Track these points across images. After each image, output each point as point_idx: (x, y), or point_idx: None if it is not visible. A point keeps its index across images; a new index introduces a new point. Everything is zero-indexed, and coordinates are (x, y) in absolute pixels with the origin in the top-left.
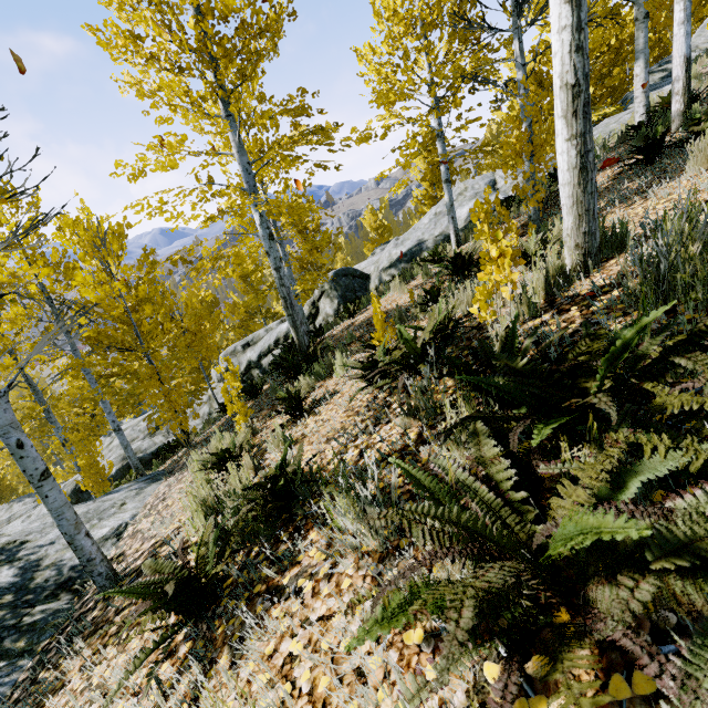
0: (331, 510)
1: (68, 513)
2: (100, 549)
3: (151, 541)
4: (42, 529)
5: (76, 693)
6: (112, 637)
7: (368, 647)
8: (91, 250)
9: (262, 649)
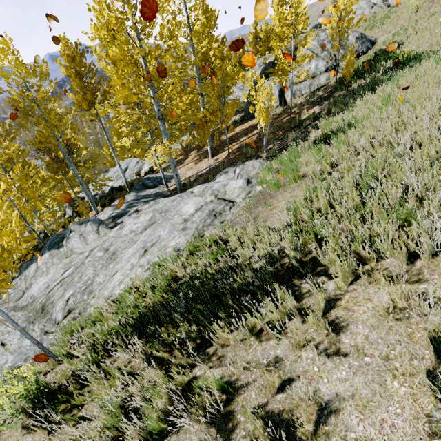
0: None
1: None
2: None
3: None
4: None
5: None
6: None
7: None
8: None
9: None
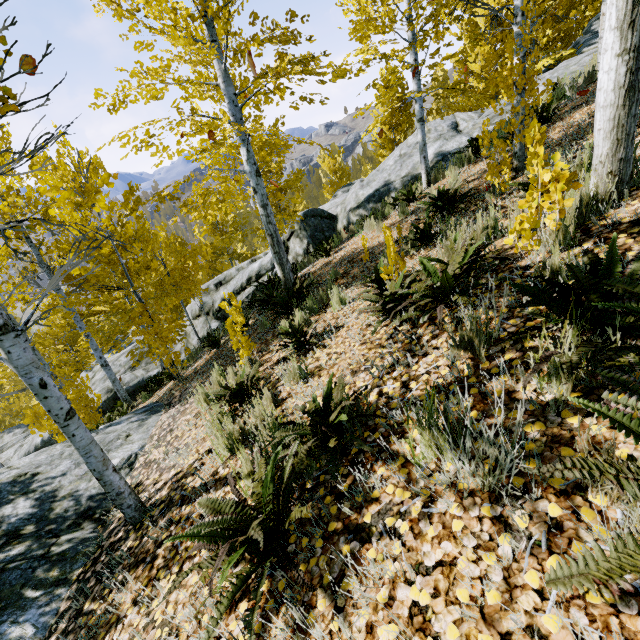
0: (412, 447)
1: (95, 451)
2: (126, 483)
3: (170, 472)
4: (51, 461)
5: (138, 629)
6: (161, 571)
7: (533, 603)
8: (73, 187)
9: (374, 597)
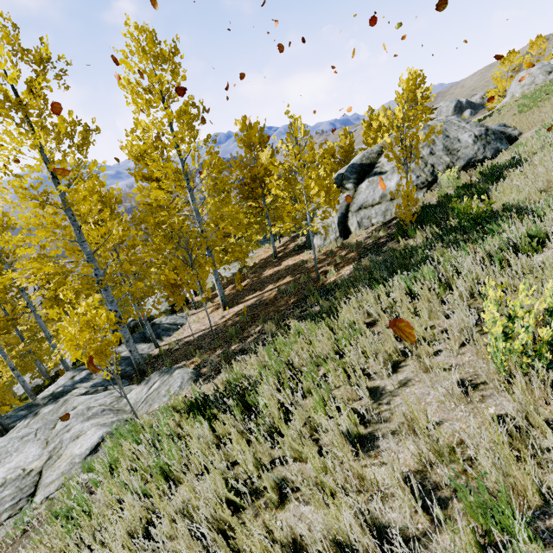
0: None
1: None
2: None
3: None
4: None
5: None
6: None
7: None
8: None
9: None
